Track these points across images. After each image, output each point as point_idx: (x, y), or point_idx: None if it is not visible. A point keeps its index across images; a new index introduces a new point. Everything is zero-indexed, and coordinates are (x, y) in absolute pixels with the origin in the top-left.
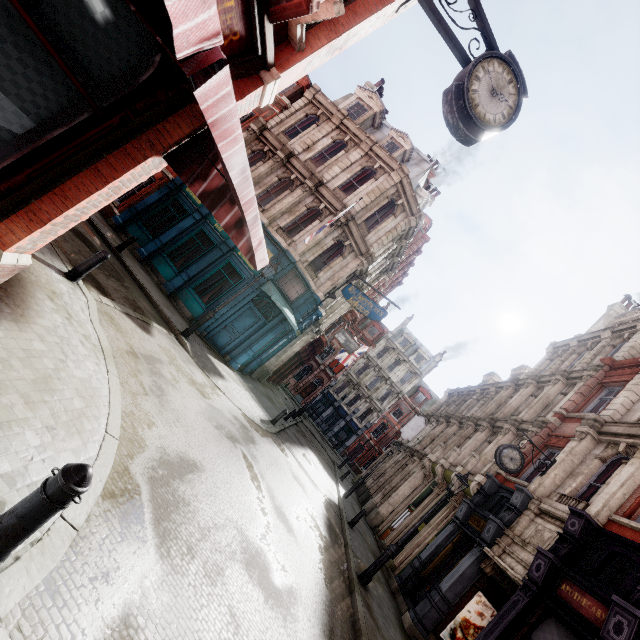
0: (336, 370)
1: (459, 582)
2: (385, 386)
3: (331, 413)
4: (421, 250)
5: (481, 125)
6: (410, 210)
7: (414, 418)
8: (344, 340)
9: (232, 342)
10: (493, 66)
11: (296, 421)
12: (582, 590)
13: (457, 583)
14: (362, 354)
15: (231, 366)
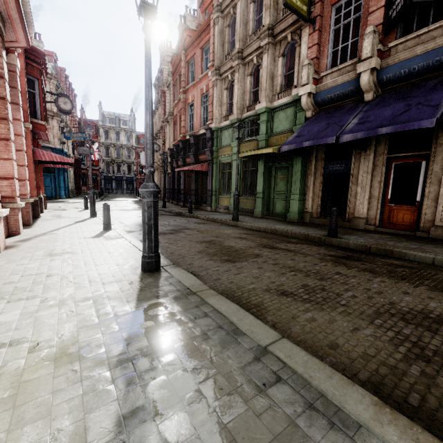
0: (96, 164)
1: (168, 183)
2: (124, 150)
3: (116, 183)
4: (67, 75)
5: (70, 112)
6: (48, 78)
7: (141, 155)
8: (85, 151)
9: (52, 191)
10: (60, 99)
11: (104, 196)
12: (174, 163)
13: (168, 184)
14: (99, 145)
15: (63, 198)
